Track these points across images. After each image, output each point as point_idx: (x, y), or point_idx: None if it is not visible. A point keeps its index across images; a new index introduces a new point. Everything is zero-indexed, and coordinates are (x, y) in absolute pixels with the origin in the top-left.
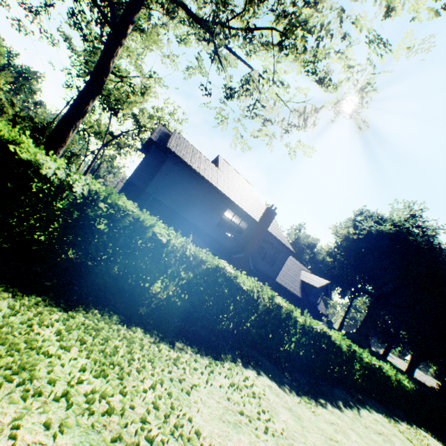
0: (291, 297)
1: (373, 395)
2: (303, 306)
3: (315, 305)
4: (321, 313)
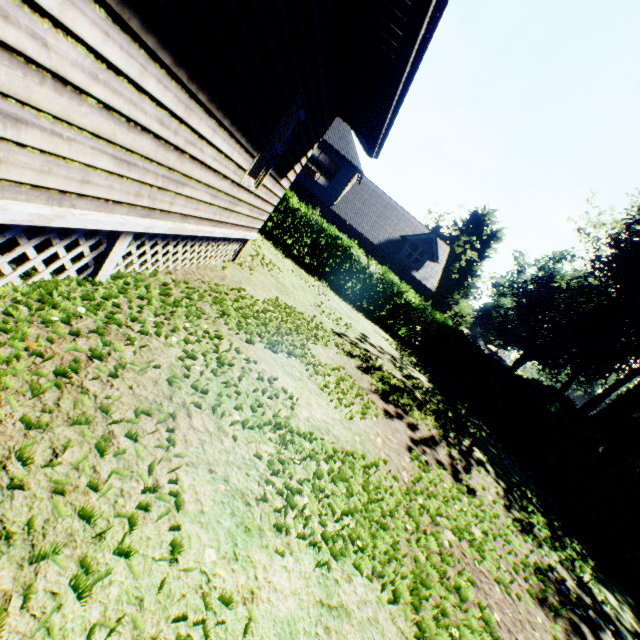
0: (361, 242)
1: (323, 274)
2: (384, 263)
3: (408, 268)
4: (417, 282)
